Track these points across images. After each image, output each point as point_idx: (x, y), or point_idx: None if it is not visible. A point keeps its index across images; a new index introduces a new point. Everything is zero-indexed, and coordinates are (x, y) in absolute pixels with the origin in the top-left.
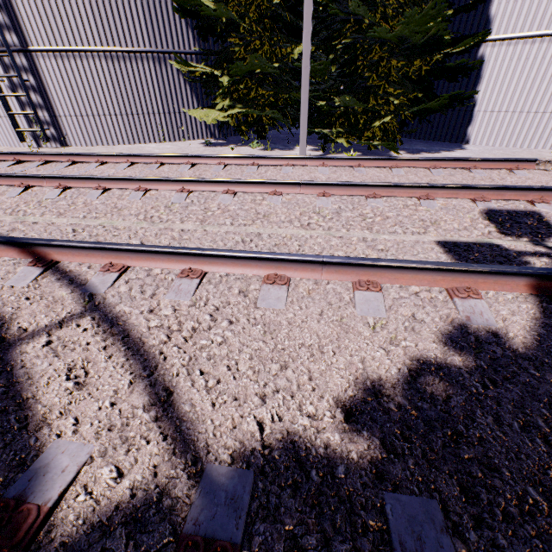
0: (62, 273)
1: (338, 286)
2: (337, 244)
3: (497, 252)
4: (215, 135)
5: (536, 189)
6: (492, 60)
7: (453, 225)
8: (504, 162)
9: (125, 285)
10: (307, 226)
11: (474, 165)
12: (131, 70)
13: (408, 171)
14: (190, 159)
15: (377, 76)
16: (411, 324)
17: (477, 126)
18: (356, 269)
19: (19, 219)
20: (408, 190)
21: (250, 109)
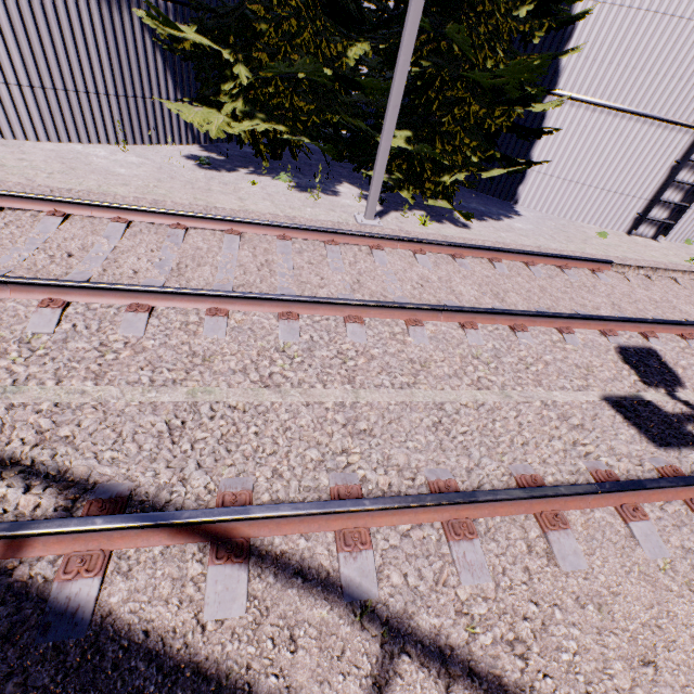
0: (279, 565)
1: (605, 514)
2: (538, 422)
3: (663, 419)
4: (199, 140)
5: (648, 322)
6: (553, 118)
7: (605, 373)
8: (588, 262)
9: (394, 570)
10: (478, 382)
11: (564, 262)
12: (51, 5)
13: (508, 266)
14: (232, 225)
15: (452, 118)
16: (693, 562)
17: (528, 186)
18: (619, 492)
19: (7, 392)
20: (549, 319)
21: (277, 123)
